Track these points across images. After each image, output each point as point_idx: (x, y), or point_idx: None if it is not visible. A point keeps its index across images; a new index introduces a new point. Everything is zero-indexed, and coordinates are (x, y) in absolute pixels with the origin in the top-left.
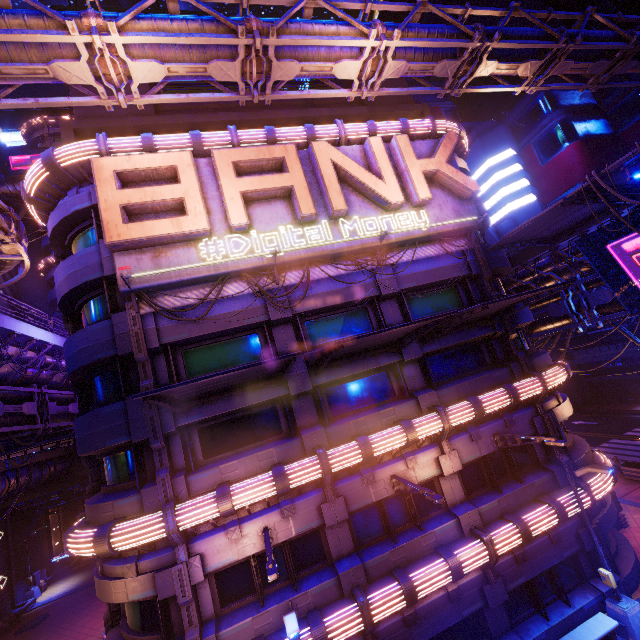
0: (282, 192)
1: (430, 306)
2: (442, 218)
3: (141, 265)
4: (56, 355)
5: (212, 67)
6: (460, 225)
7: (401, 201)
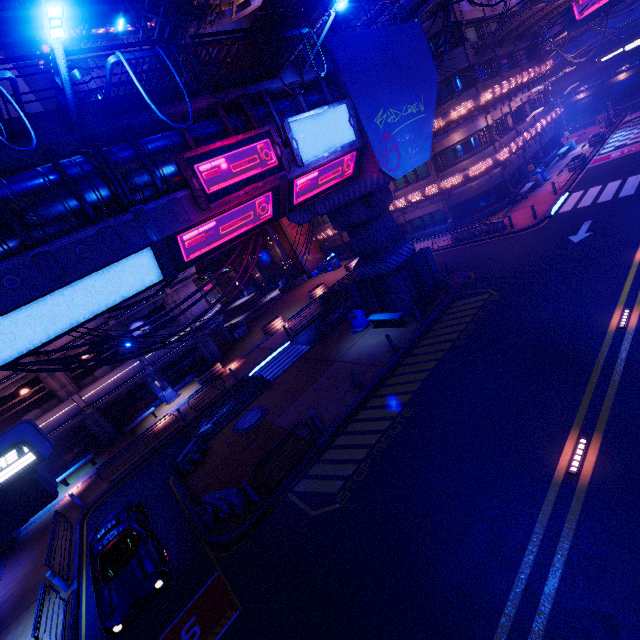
0: None
1: None
2: None
3: None
4: None
5: None
6: None
7: None
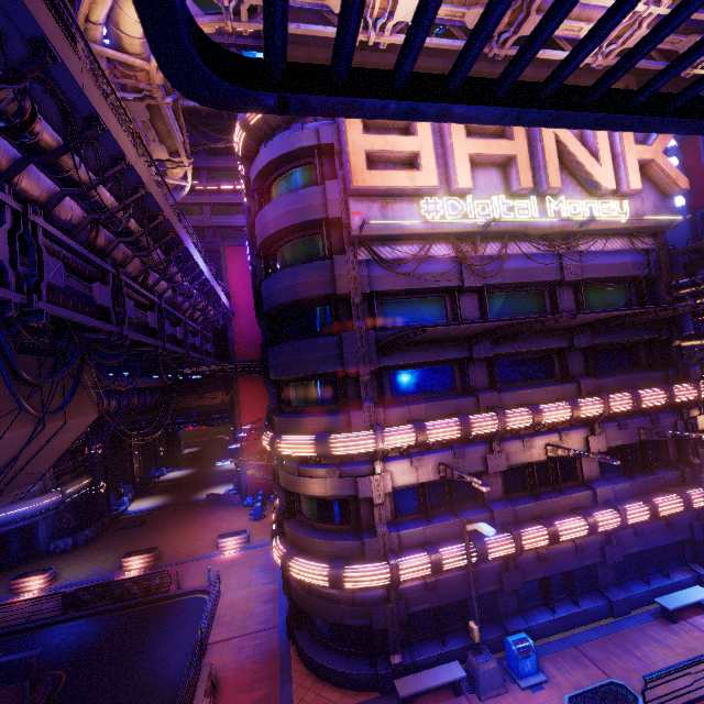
0: (502, 160)
1: (600, 300)
2: (642, 212)
3: (371, 213)
4: (200, 287)
5: (471, 13)
6: (657, 222)
7: (612, 188)
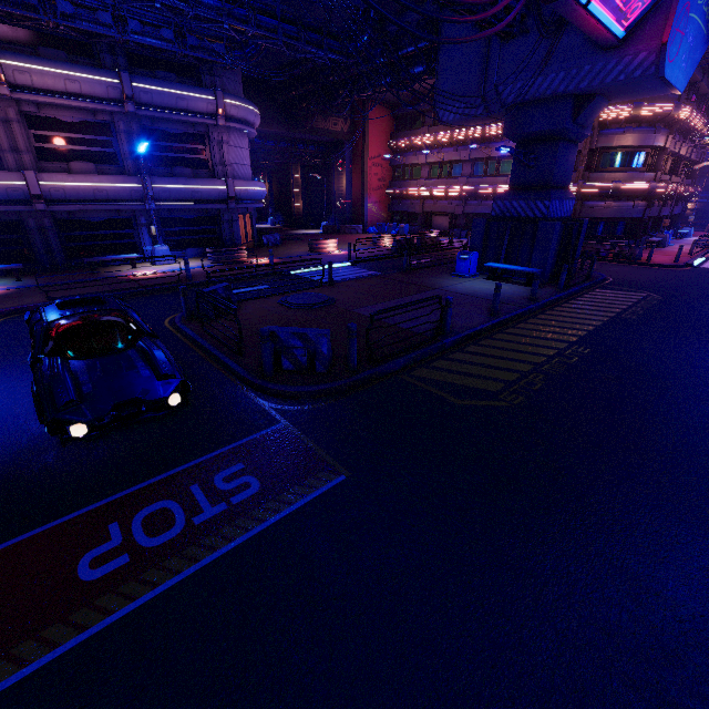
0: None
1: None
2: None
3: None
4: None
5: None
6: None
7: None
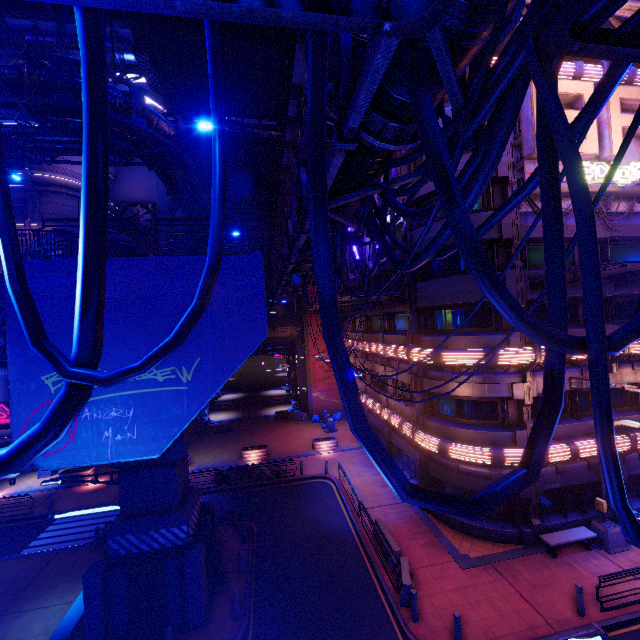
0: None
1: None
2: None
3: None
4: None
5: None
6: None
7: None
